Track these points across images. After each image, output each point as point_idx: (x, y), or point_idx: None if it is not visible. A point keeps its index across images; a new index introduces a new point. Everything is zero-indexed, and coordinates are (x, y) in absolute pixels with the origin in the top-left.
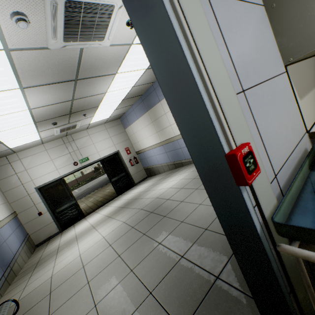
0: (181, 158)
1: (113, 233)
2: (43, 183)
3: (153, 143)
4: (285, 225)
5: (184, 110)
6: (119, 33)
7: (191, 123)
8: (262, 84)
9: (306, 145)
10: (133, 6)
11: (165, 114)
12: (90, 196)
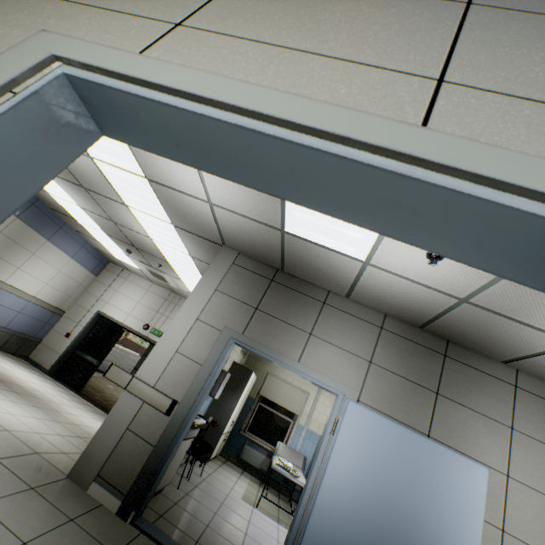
0: None
1: None
2: (107, 313)
3: None
4: None
5: None
6: None
7: None
8: None
9: None
10: None
11: None
12: None
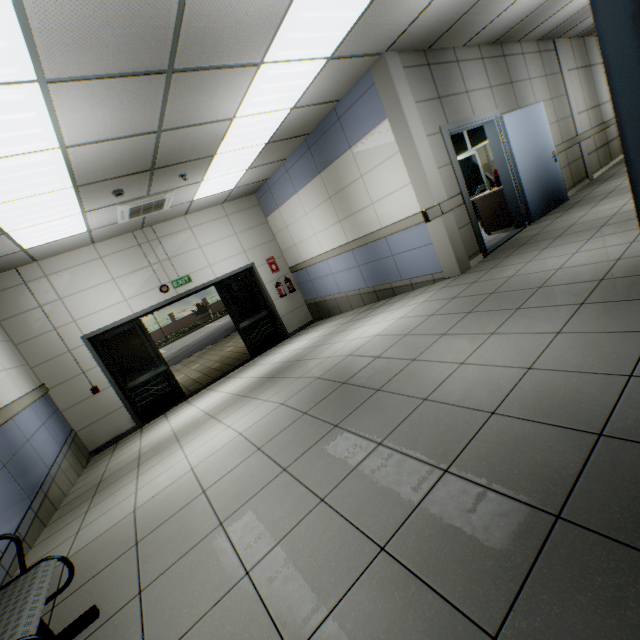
0: (392, 279)
1: (261, 425)
2: (97, 328)
3: (329, 248)
4: None
5: None
6: None
7: None
8: None
9: None
10: None
11: (360, 178)
12: (192, 360)
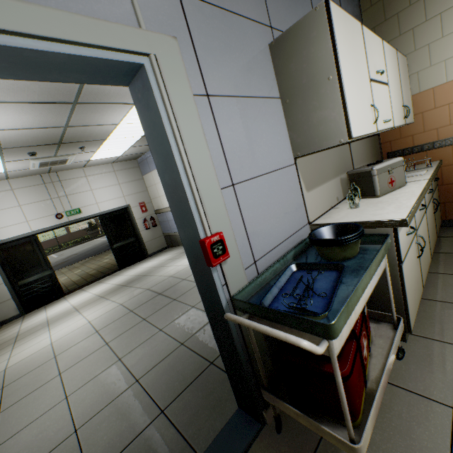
0: None
1: (104, 317)
2: (0, 240)
3: None
4: (237, 300)
5: (175, 196)
6: None
7: (179, 209)
8: (259, 177)
9: (304, 236)
10: (137, 98)
11: None
12: (77, 266)
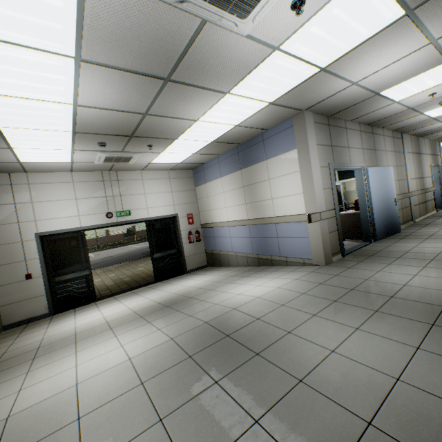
0: (273, 253)
1: (149, 355)
2: (50, 230)
3: (233, 219)
4: None
5: None
6: (271, 18)
7: None
8: None
9: None
10: None
11: (268, 180)
12: (111, 269)
